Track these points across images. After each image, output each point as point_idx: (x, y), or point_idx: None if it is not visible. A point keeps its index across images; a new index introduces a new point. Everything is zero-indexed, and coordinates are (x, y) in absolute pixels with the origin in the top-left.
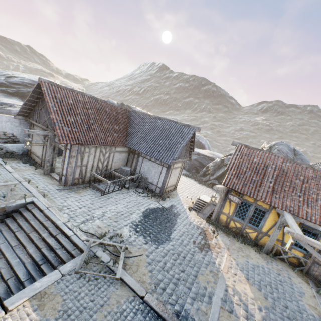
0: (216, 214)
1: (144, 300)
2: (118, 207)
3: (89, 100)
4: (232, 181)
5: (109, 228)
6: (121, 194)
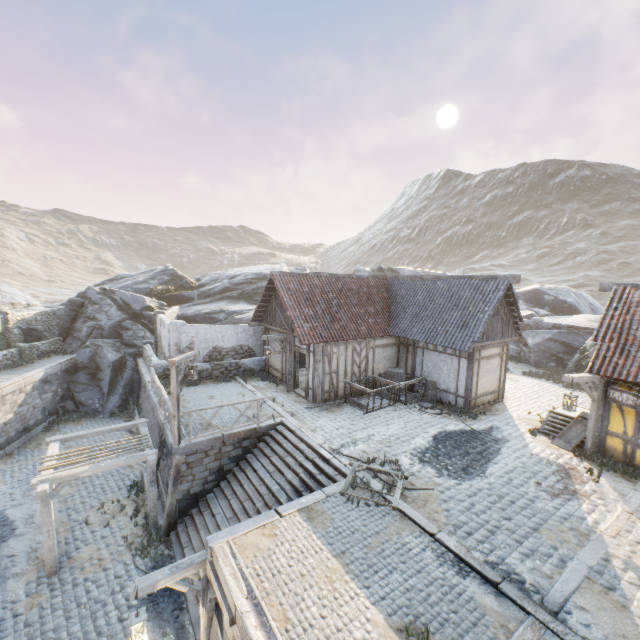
0: (596, 438)
1: (435, 537)
2: (390, 429)
3: (327, 280)
4: (611, 362)
5: (379, 454)
6: (394, 412)
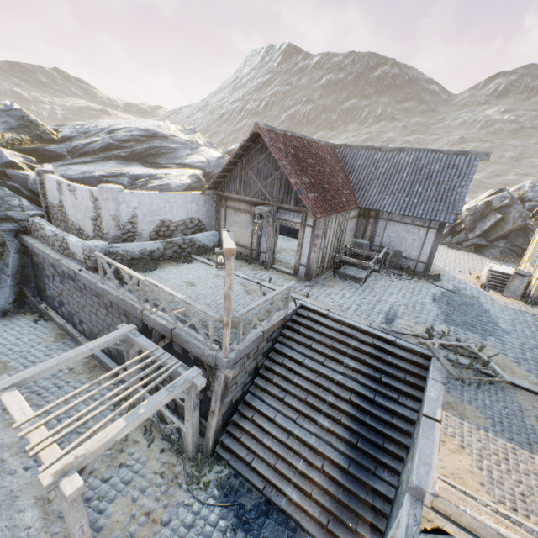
0: None
1: None
2: (398, 299)
3: (301, 142)
4: None
5: (422, 327)
6: (379, 281)
